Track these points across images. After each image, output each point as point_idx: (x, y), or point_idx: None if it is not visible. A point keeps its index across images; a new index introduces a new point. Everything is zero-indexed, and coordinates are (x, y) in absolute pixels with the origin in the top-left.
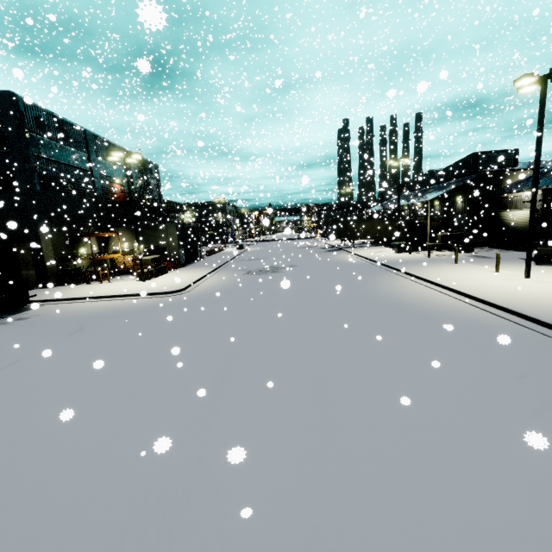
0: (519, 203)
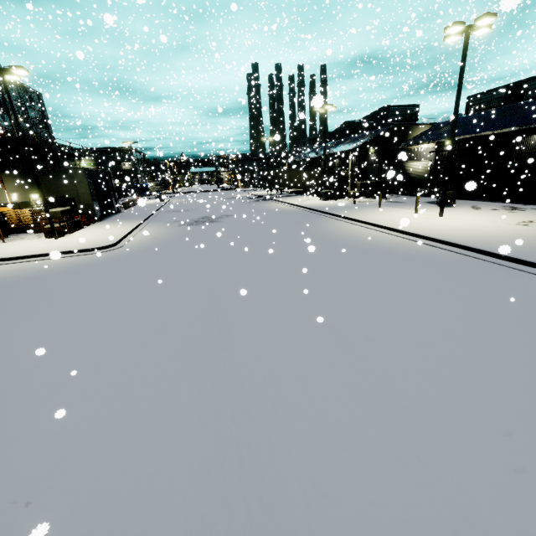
0: (419, 154)
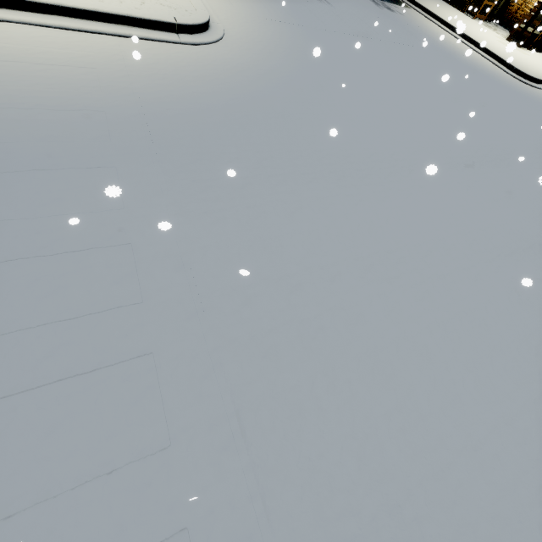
0: None
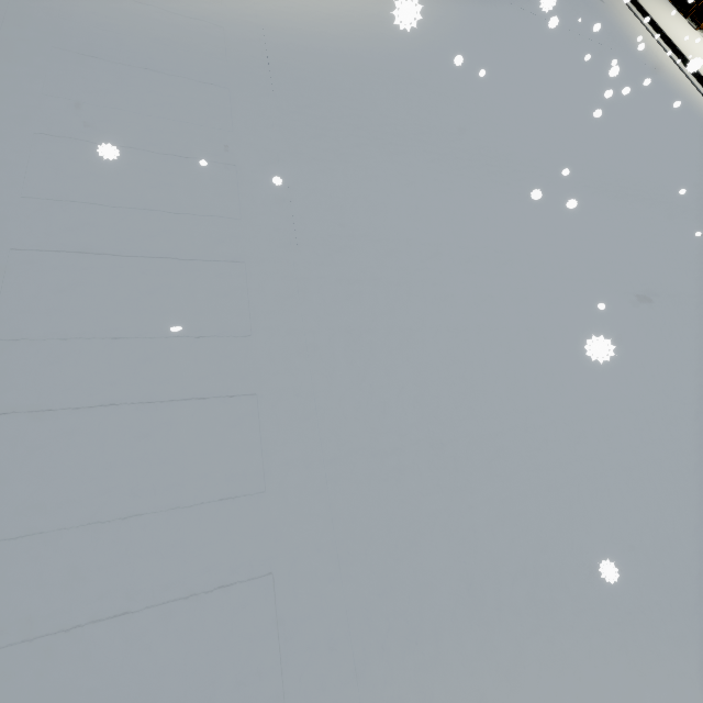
0: None
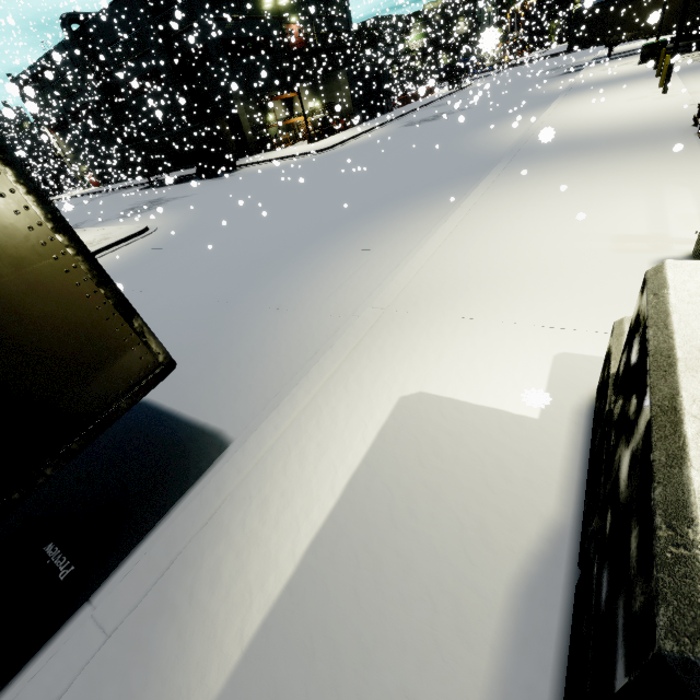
0: None
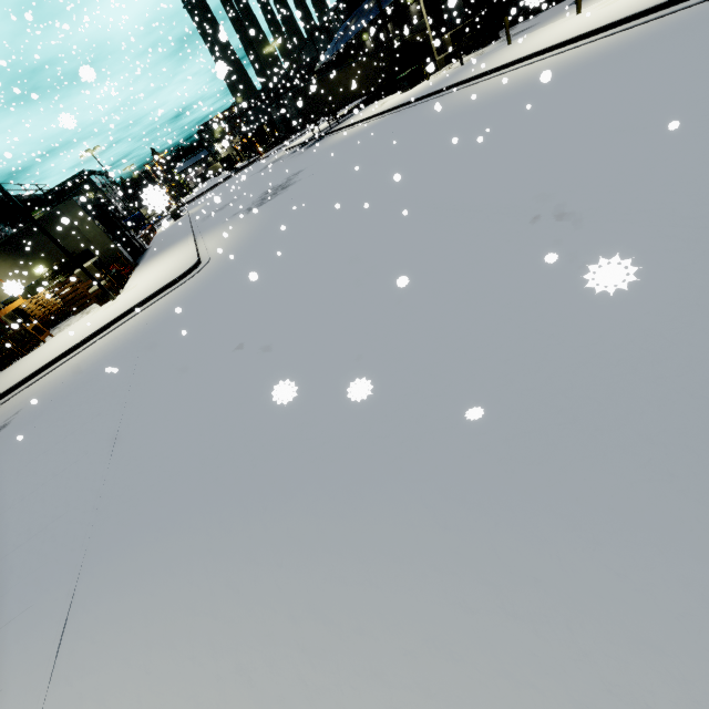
0: None
